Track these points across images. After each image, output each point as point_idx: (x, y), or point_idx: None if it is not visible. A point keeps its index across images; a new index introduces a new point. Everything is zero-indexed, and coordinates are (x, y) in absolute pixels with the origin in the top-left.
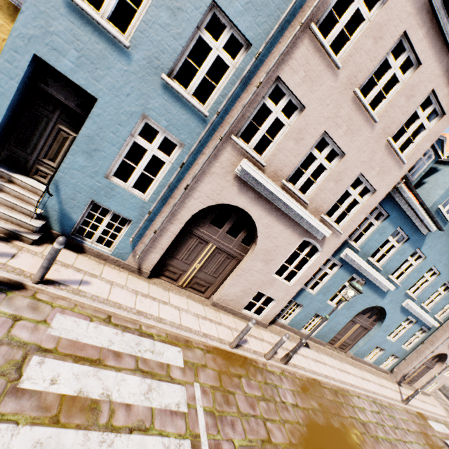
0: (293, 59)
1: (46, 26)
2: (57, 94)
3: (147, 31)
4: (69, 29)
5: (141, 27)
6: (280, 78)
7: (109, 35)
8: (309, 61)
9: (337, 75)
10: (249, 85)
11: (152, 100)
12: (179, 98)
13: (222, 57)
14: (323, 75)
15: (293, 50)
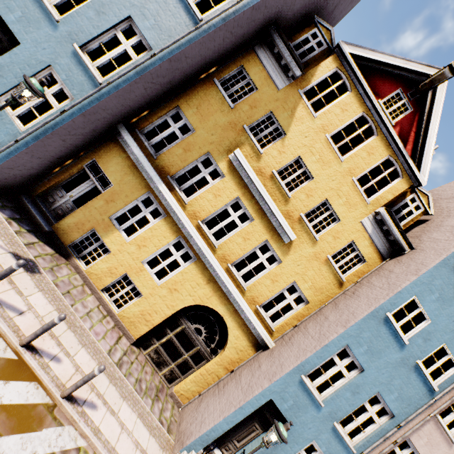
0: (420, 430)
1: (284, 387)
2: (267, 411)
3: (335, 399)
4: (295, 391)
5: (333, 397)
6: (410, 438)
7: (314, 397)
8: (431, 433)
9: (451, 445)
10: (387, 438)
11: (322, 434)
12: (339, 436)
13: (373, 417)
14: (441, 443)
15: (421, 425)
